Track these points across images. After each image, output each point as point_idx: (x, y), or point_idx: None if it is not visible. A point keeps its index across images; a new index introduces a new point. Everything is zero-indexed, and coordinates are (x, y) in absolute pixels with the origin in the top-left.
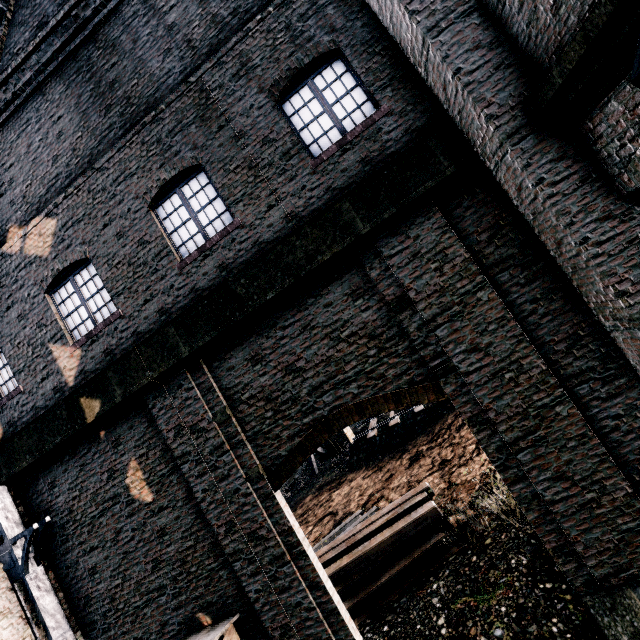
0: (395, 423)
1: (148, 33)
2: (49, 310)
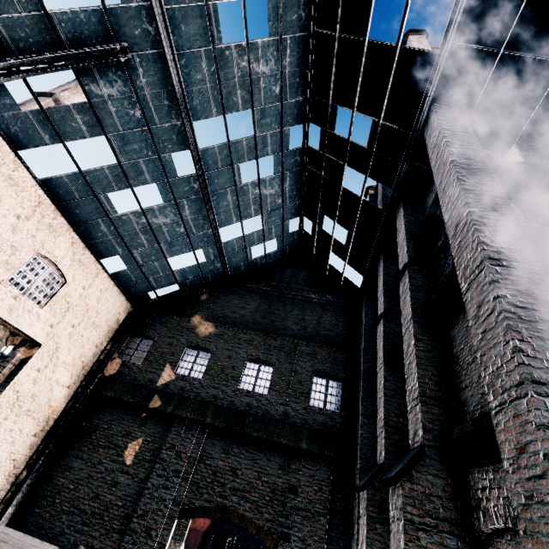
0: None
1: (296, 313)
2: (181, 352)
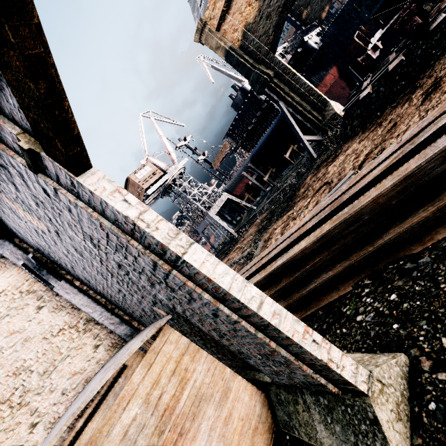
0: (397, 63)
1: None
2: None
